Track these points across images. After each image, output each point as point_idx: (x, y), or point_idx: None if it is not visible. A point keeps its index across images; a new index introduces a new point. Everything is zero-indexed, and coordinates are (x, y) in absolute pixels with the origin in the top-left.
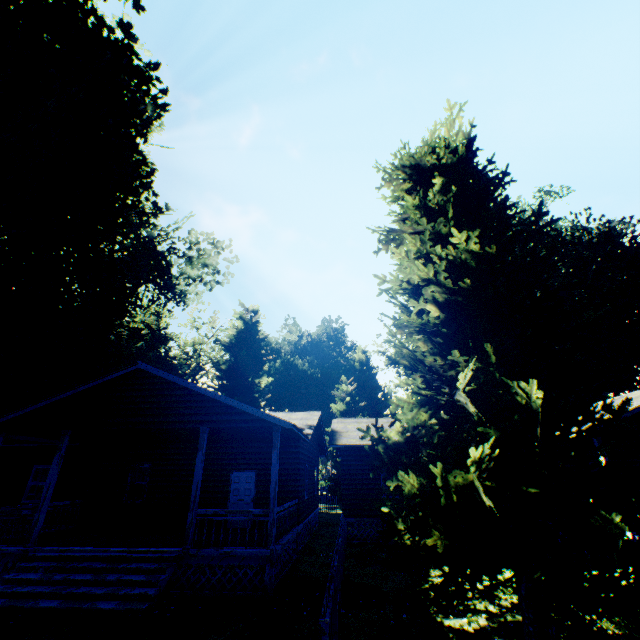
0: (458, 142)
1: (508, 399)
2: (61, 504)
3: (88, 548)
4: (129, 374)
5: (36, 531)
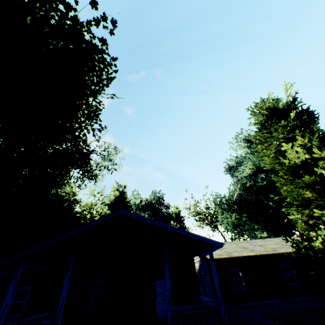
0: (288, 99)
1: None
2: (44, 315)
3: None
4: (111, 217)
5: None
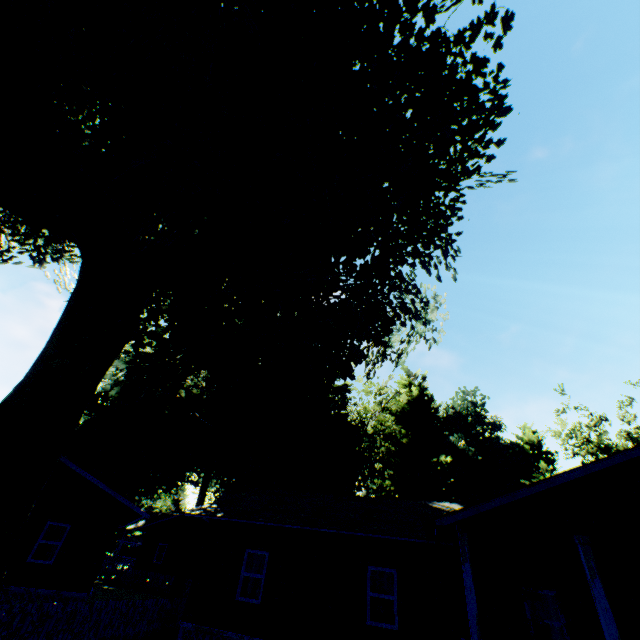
0: None
1: None
2: None
3: None
4: None
5: None
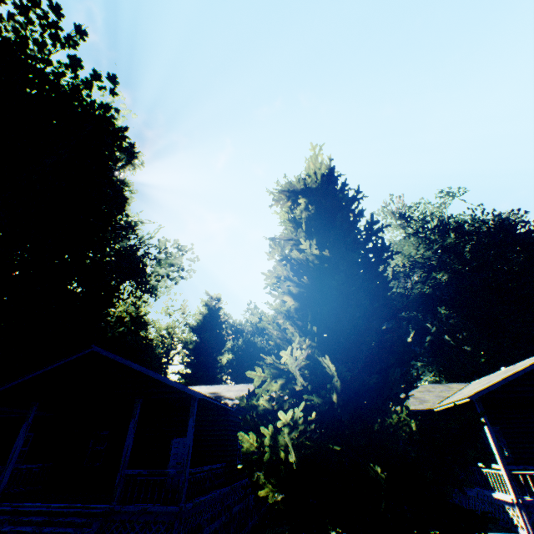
0: (323, 171)
1: (325, 371)
2: (33, 466)
3: (37, 504)
4: (87, 355)
5: (0, 488)
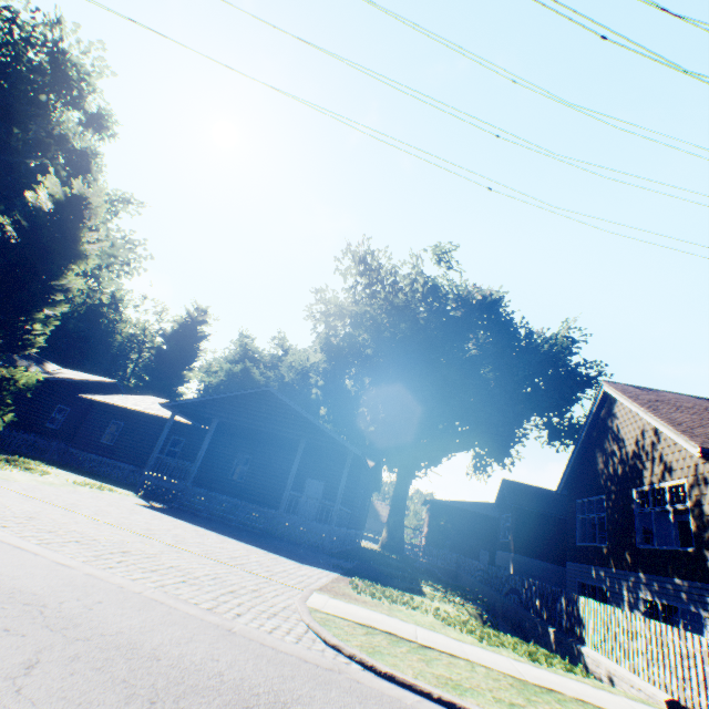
0: (62, 191)
1: None
2: None
3: None
4: None
5: None
